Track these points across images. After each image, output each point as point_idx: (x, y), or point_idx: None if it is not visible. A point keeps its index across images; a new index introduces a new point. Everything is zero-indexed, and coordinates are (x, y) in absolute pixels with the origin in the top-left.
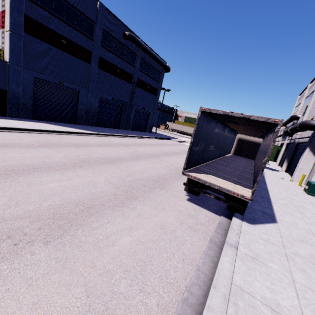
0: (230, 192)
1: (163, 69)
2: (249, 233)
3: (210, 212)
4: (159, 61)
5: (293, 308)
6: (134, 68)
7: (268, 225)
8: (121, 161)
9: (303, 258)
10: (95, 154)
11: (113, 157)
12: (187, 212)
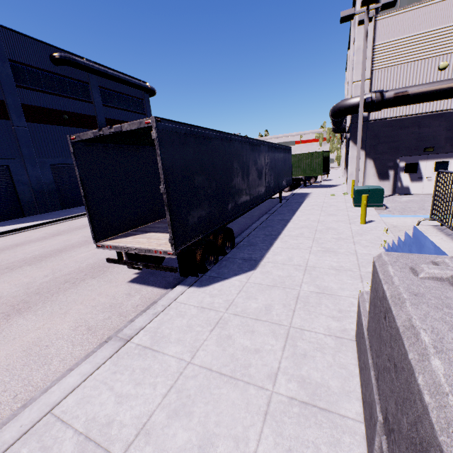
0: (152, 252)
1: (144, 93)
2: (184, 303)
3: (156, 289)
4: (131, 83)
5: (135, 419)
6: (92, 105)
7: (234, 279)
8: (60, 253)
9: (249, 315)
10: (17, 256)
11: (50, 251)
12: (108, 303)
